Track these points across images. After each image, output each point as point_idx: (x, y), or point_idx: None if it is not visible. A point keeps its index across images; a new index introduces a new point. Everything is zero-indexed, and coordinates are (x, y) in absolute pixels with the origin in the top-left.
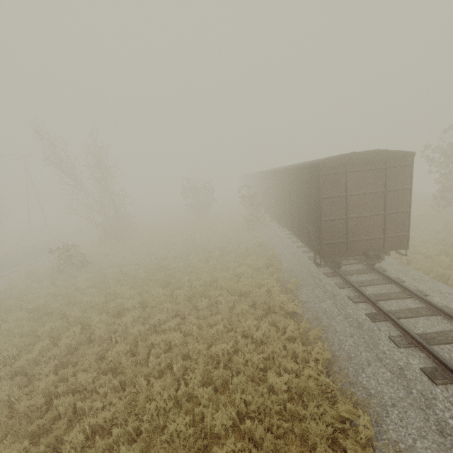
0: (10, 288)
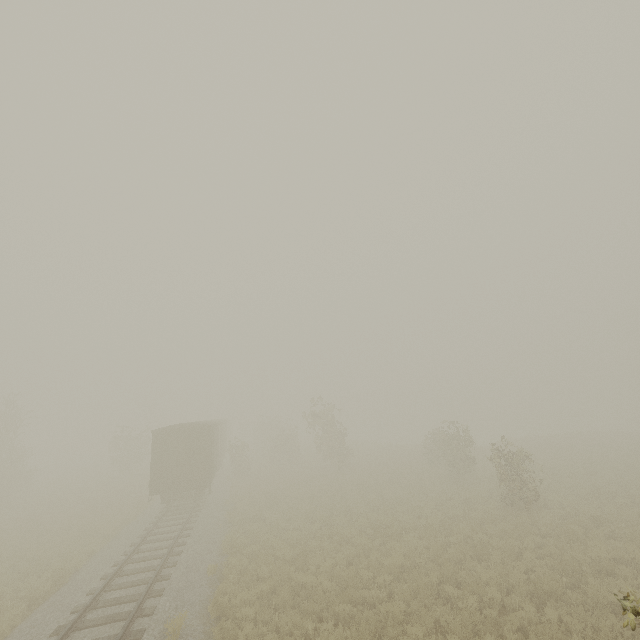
0: None
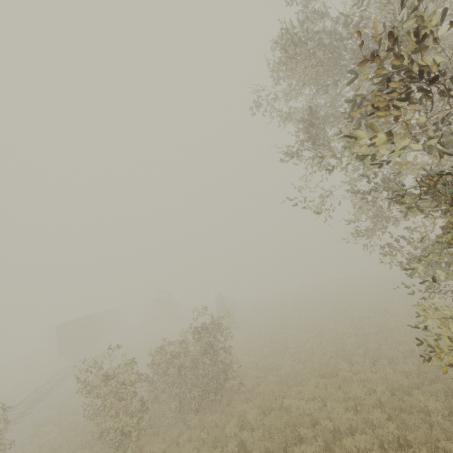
0: None
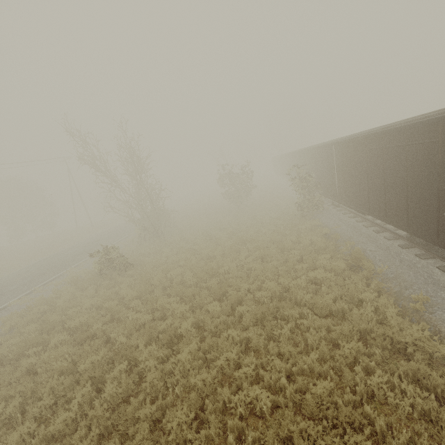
0: (56, 296)
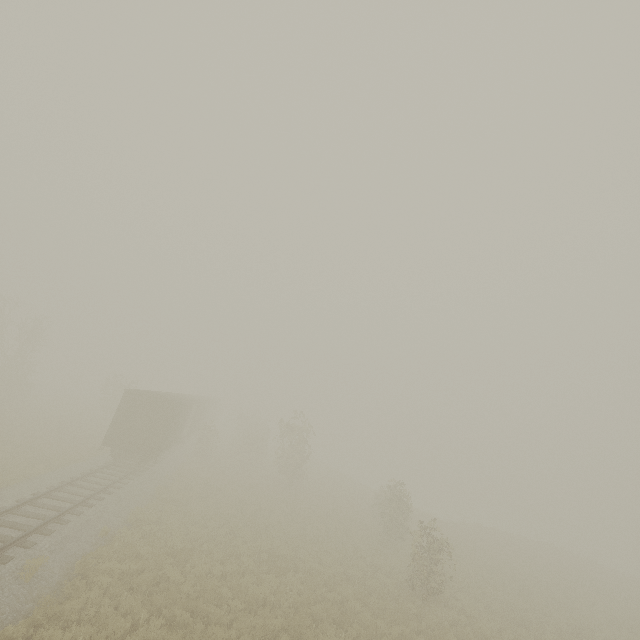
0: None
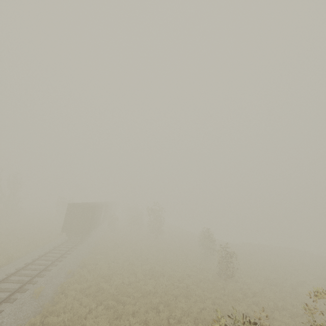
0: None
